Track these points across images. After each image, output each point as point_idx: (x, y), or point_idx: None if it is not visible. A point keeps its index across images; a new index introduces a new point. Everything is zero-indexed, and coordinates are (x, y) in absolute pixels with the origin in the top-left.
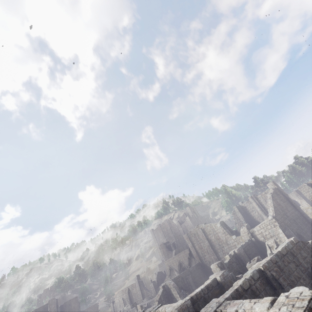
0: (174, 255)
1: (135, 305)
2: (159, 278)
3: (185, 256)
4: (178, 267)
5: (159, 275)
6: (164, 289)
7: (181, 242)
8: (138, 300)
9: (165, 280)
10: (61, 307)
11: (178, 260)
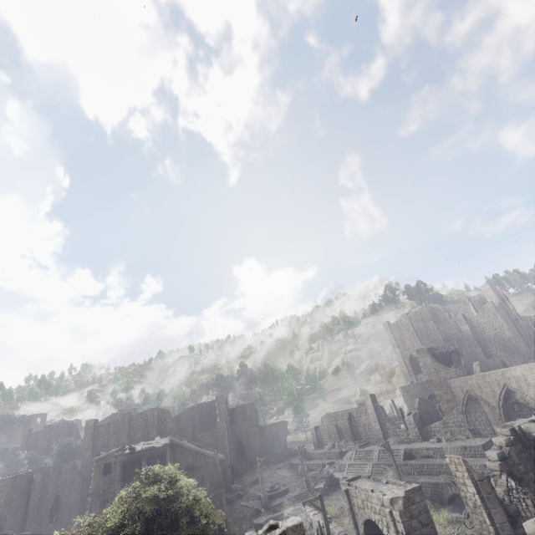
0: (482, 372)
1: (388, 448)
2: (422, 410)
3: (532, 377)
4: (497, 399)
5: (421, 405)
6: (516, 439)
7: (471, 353)
8: (371, 437)
9: (450, 418)
10: (230, 411)
11: (502, 382)
